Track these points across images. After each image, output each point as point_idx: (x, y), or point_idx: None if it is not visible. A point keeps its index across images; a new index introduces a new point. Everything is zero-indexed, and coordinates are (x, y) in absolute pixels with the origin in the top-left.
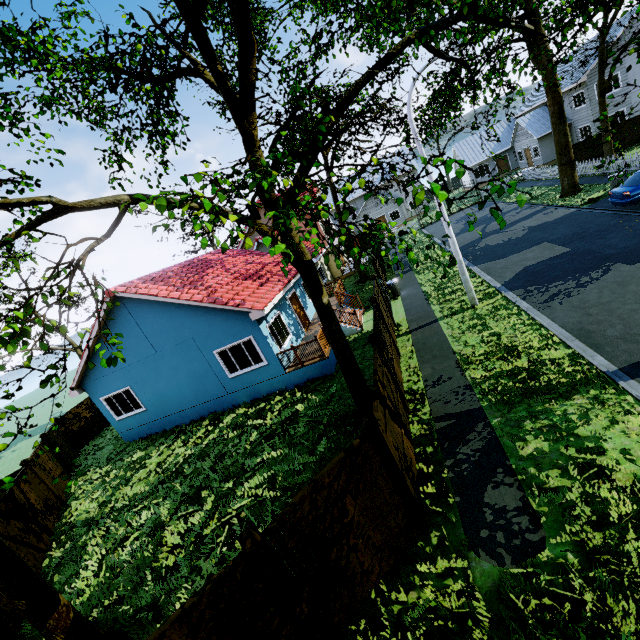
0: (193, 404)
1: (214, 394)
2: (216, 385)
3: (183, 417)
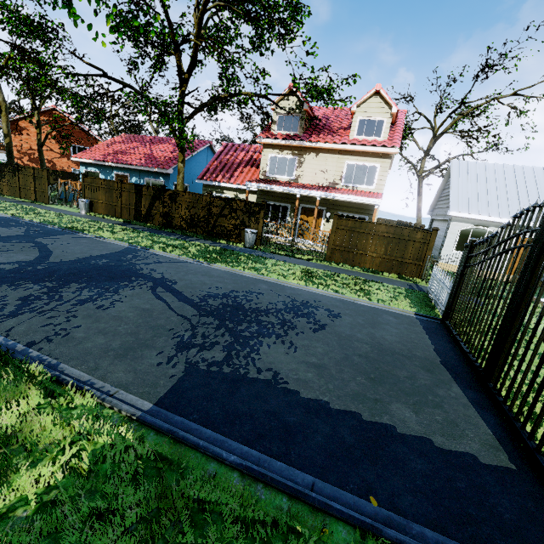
0: None
1: None
2: None
3: None
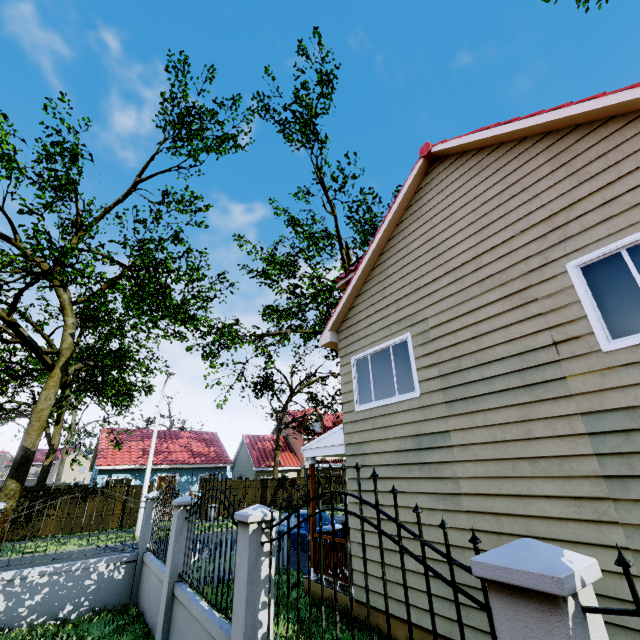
0: None
1: None
2: None
3: None
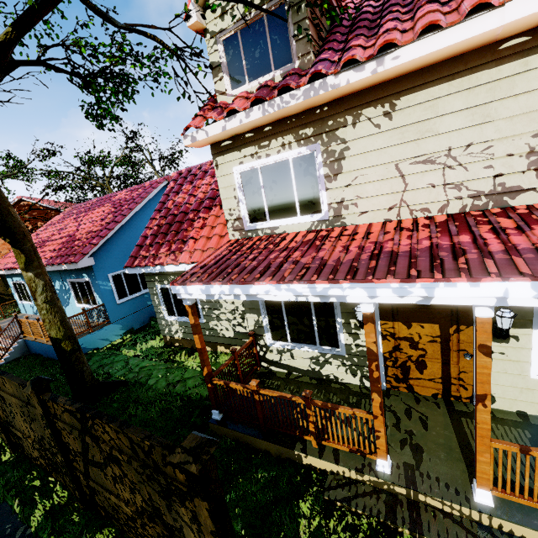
0: None
1: None
2: None
3: None
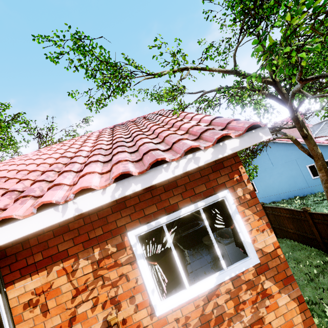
0: (285, 191)
1: (300, 187)
2: (302, 182)
3: (277, 197)
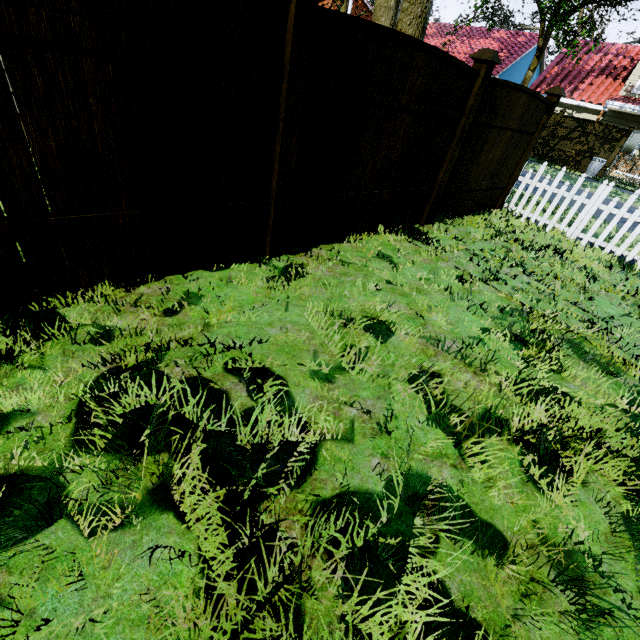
0: None
1: None
2: None
3: None
